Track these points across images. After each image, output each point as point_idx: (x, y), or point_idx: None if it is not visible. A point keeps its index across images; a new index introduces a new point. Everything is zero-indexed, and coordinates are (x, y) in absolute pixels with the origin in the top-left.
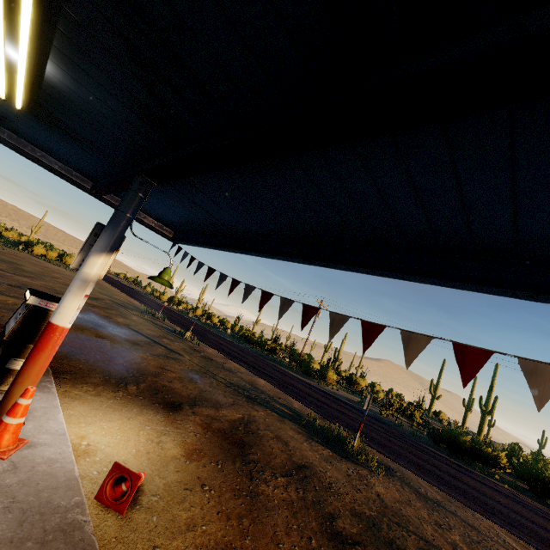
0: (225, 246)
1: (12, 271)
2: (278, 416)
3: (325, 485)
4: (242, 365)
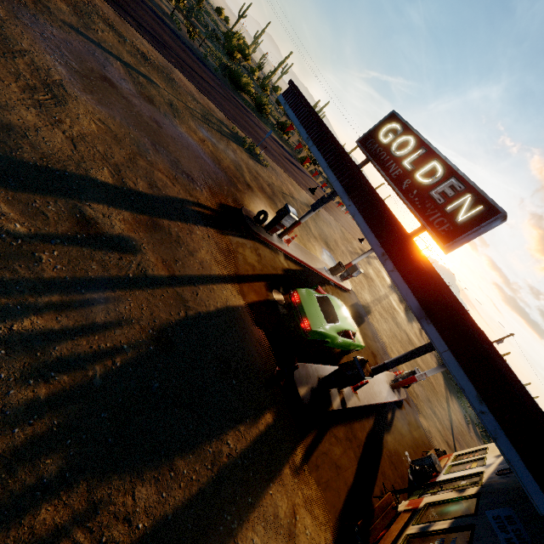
0: None
1: None
2: (236, 145)
3: (275, 192)
4: (141, 34)
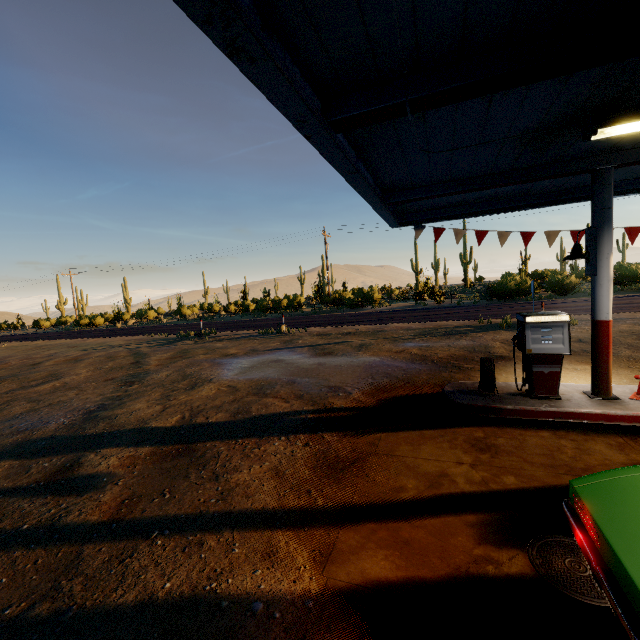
0: (532, 206)
1: (31, 382)
2: (485, 332)
3: None
4: (357, 325)
